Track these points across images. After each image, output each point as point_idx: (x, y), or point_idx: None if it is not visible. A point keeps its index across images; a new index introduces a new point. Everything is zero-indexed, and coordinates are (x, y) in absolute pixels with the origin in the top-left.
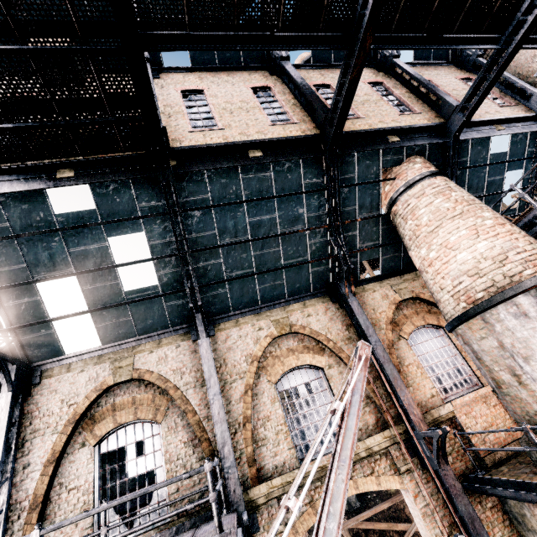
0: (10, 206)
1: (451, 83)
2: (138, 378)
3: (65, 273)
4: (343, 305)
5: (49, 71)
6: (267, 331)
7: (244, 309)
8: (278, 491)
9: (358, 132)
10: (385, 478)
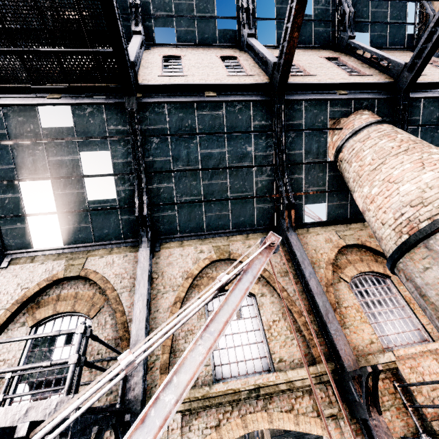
0: (10, 118)
1: (405, 60)
2: (85, 276)
3: (42, 177)
4: (283, 241)
5: (43, 3)
6: (207, 254)
7: (190, 233)
8: (184, 405)
9: (307, 84)
10: (305, 419)
